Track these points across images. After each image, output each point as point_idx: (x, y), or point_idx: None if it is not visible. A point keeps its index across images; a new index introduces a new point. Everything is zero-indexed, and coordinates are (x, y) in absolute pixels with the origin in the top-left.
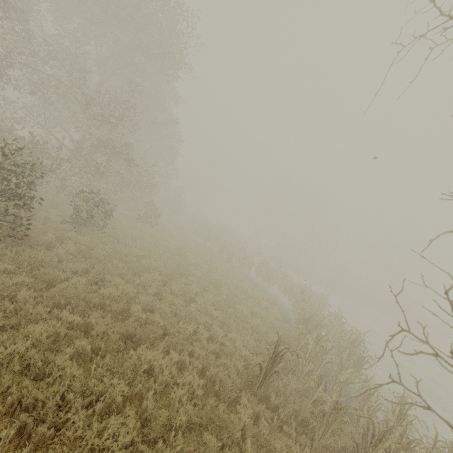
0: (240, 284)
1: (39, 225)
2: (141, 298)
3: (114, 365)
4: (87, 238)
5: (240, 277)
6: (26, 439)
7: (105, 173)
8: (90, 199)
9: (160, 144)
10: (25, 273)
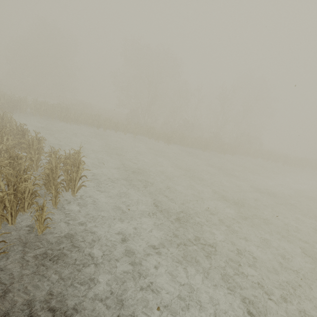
0: None
1: None
2: None
3: None
4: None
5: None
6: None
7: None
8: None
9: None
10: None
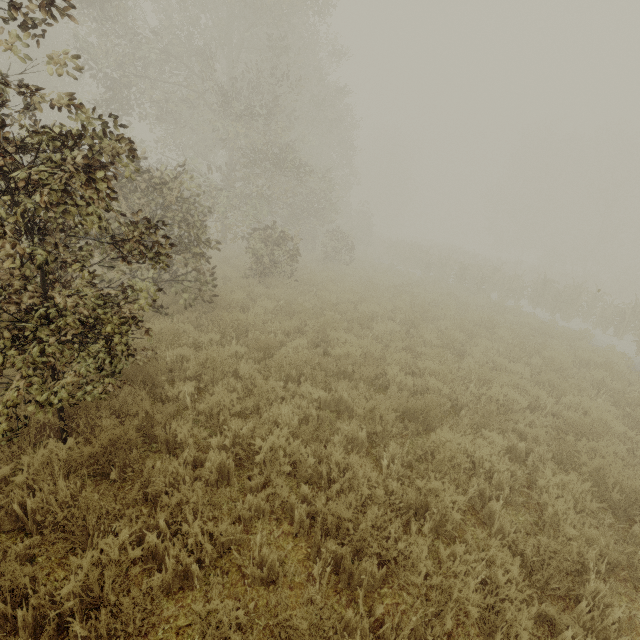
0: (521, 320)
1: (220, 286)
2: (390, 357)
3: (408, 459)
4: (279, 290)
5: (513, 310)
6: (346, 579)
7: (271, 201)
8: (267, 238)
9: (325, 141)
10: (231, 344)
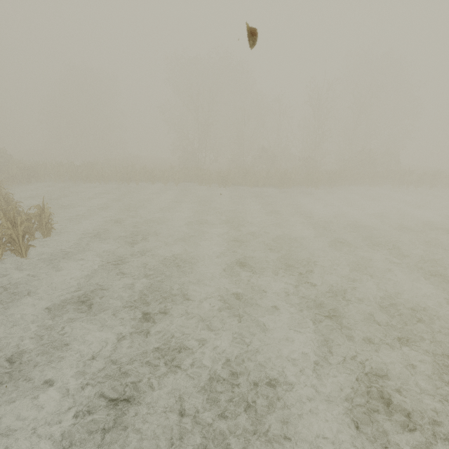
0: None
1: None
2: None
3: None
4: None
5: None
6: None
7: None
8: None
9: None
10: None
